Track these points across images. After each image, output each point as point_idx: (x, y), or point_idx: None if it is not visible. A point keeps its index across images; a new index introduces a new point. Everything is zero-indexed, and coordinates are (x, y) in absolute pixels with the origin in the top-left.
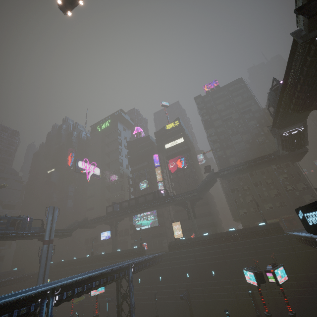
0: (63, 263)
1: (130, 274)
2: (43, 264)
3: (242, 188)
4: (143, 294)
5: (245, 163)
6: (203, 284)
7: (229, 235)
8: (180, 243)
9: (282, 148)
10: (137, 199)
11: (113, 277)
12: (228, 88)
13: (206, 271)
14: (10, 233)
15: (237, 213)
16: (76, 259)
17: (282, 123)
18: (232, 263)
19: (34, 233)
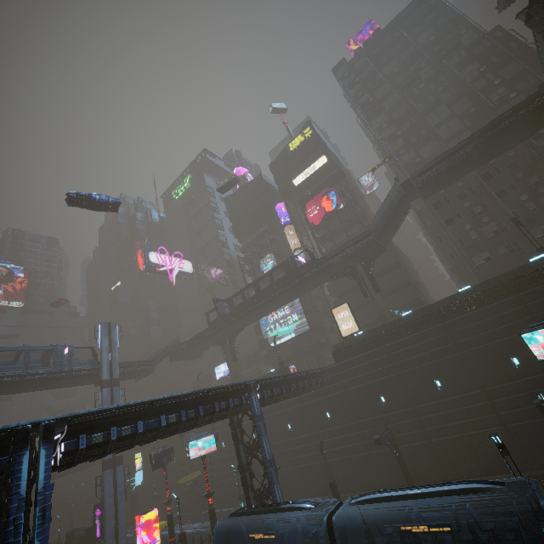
0: None
1: (253, 404)
2: None
3: (471, 213)
4: (301, 450)
5: (471, 138)
6: (420, 409)
7: (461, 300)
8: (354, 342)
9: None
10: (257, 285)
11: (212, 408)
12: (400, 24)
13: (421, 383)
14: (33, 374)
15: (470, 265)
16: None
17: None
18: (478, 355)
19: (81, 370)
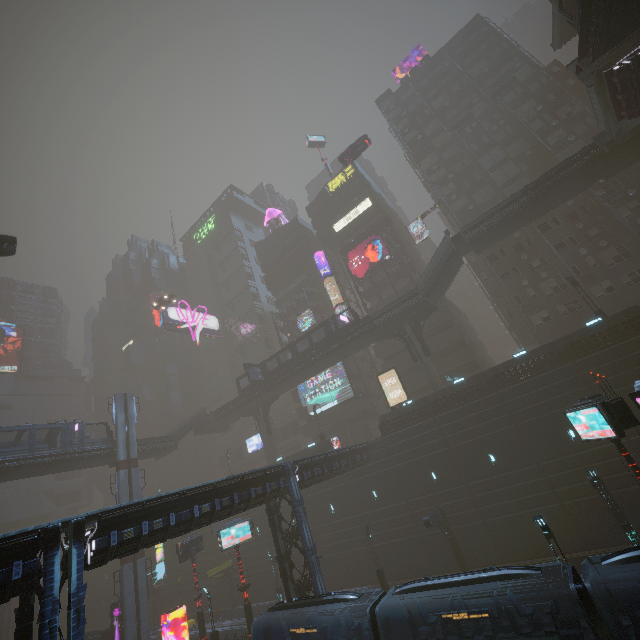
0: None
1: (292, 487)
2: None
3: (529, 267)
4: (346, 534)
5: (525, 190)
6: (474, 487)
7: (515, 367)
8: (402, 413)
9: (615, 115)
10: (294, 347)
11: (247, 495)
12: (451, 53)
13: (474, 458)
14: (40, 456)
15: (528, 325)
16: None
17: (606, 27)
18: (533, 427)
19: (93, 450)
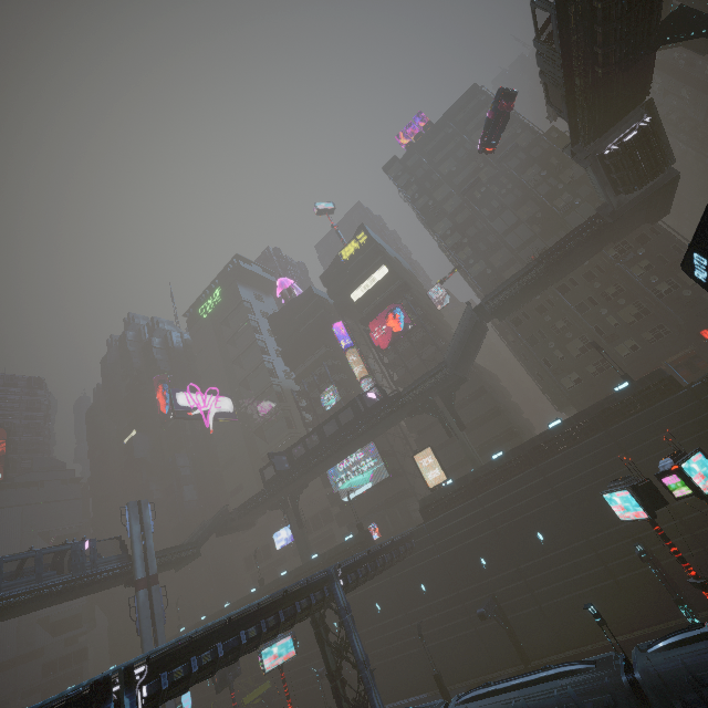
0: (205, 623)
1: (337, 594)
2: (148, 635)
3: (554, 328)
4: (396, 636)
5: (539, 260)
6: (525, 569)
7: (552, 438)
8: (443, 495)
9: (613, 190)
10: (321, 431)
11: (293, 610)
12: (453, 120)
13: (522, 538)
14: (49, 586)
15: (560, 388)
16: (229, 606)
17: (592, 121)
18: (577, 501)
19: (108, 571)
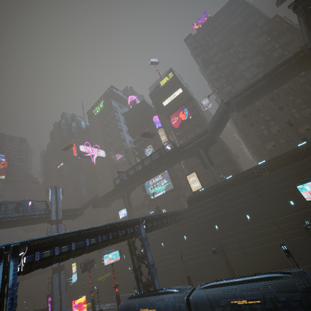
0: None
1: (141, 231)
2: None
3: (264, 120)
4: (170, 258)
5: (264, 76)
6: (238, 232)
7: (260, 168)
8: (199, 194)
9: None
10: (143, 162)
11: (117, 234)
12: (222, 14)
13: (238, 217)
14: (10, 217)
15: (264, 149)
16: None
17: None
18: (270, 200)
19: (39, 214)
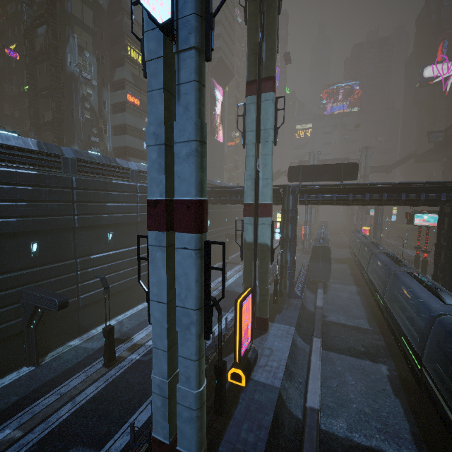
0: None
1: None
2: None
3: None
4: None
5: None
6: None
7: None
8: None
9: None
10: None
11: None
12: None
13: None
14: None
15: None
16: None
17: None
18: None
19: None
